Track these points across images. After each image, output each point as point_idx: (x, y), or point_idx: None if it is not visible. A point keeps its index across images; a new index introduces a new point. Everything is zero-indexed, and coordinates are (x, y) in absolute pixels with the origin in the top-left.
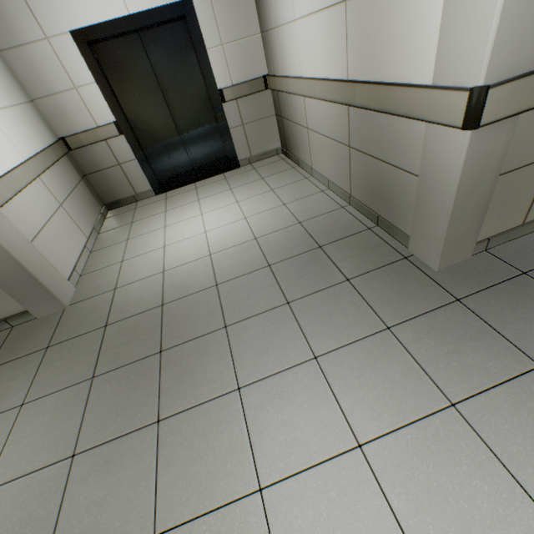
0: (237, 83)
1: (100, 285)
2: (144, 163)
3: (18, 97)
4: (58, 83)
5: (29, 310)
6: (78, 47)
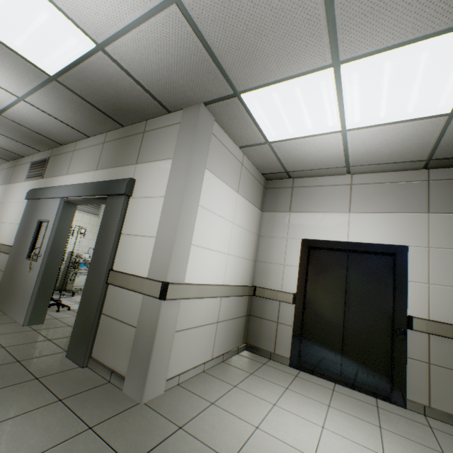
0: (435, 320)
1: (177, 408)
2: (296, 333)
3: (250, 256)
4: (276, 259)
5: (126, 378)
6: (300, 246)
